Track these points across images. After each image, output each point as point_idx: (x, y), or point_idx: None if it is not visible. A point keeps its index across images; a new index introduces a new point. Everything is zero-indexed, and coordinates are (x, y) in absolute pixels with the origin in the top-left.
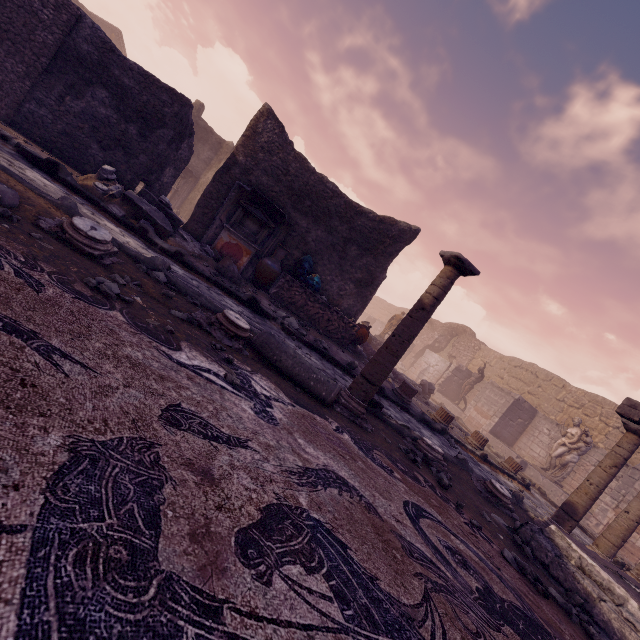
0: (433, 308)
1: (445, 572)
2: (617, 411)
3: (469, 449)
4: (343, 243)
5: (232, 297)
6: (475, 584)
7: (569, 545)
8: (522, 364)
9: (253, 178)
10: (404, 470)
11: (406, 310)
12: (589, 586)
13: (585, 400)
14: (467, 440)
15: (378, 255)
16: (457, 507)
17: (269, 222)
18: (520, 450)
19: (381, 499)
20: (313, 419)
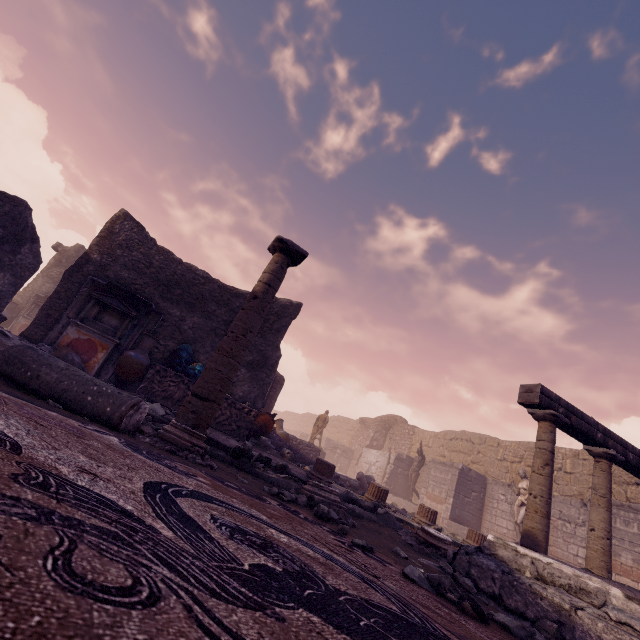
0: (267, 295)
1: (157, 528)
2: (519, 402)
3: (416, 527)
4: (225, 326)
5: None
6: (262, 562)
7: (516, 551)
8: (455, 435)
9: (111, 273)
10: (235, 487)
11: (337, 417)
12: (556, 596)
13: (521, 451)
14: (415, 520)
15: (265, 333)
16: (336, 532)
17: (129, 310)
18: (489, 531)
19: (79, 457)
20: (30, 406)
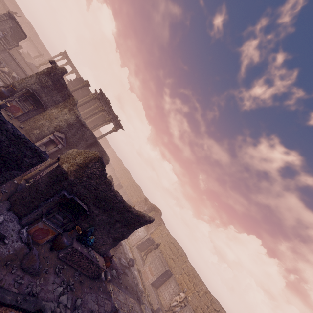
0: None
1: None
2: None
3: None
4: (115, 221)
5: (23, 312)
6: None
7: None
8: (174, 242)
9: (75, 188)
10: None
11: (137, 185)
12: None
13: (191, 273)
14: None
15: (130, 228)
16: None
17: (74, 220)
18: (160, 292)
19: None
20: None
